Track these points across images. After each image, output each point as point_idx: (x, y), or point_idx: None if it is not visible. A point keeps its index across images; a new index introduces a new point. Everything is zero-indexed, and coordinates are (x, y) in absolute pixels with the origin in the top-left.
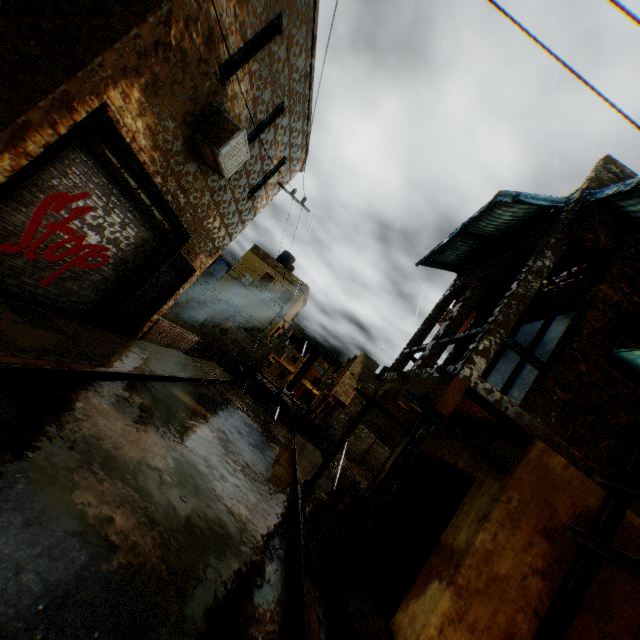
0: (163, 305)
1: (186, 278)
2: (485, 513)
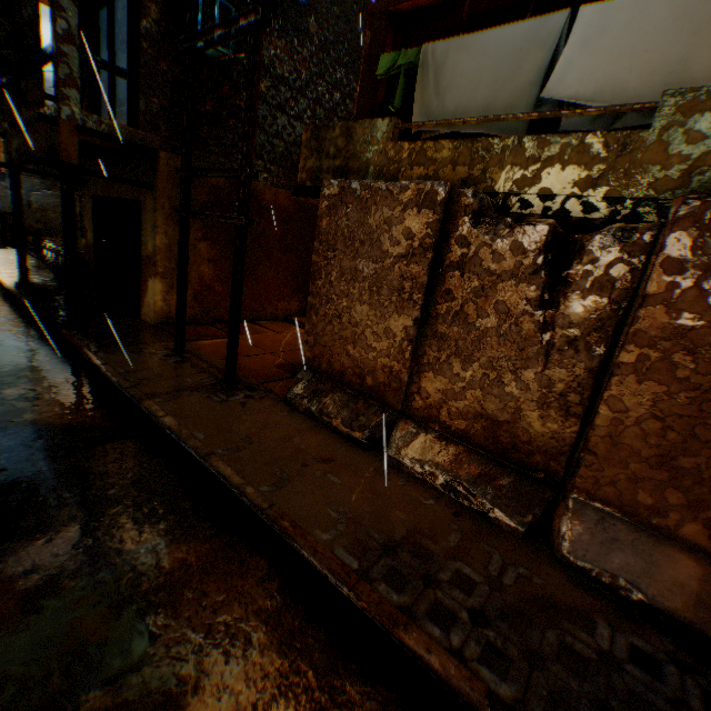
0: None
1: None
2: (155, 224)
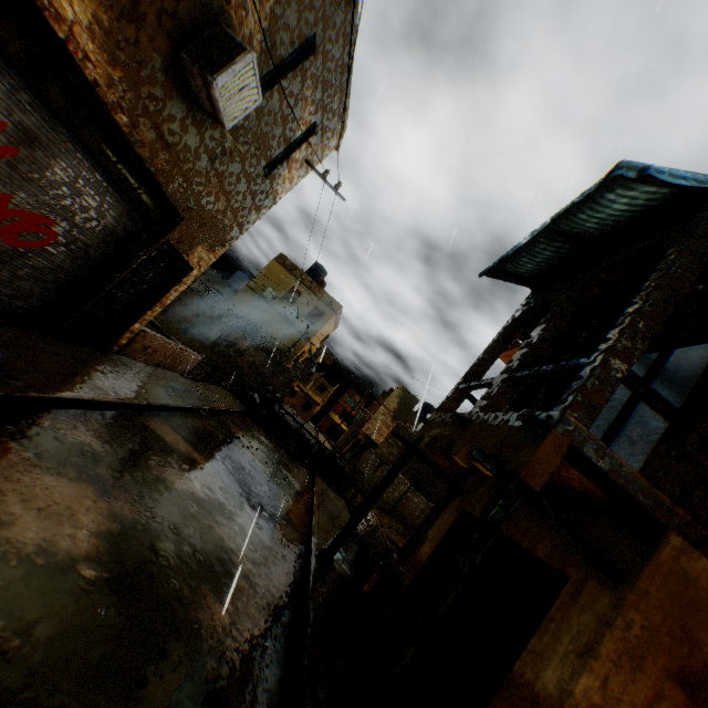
0: (147, 311)
1: (179, 277)
2: (589, 643)
